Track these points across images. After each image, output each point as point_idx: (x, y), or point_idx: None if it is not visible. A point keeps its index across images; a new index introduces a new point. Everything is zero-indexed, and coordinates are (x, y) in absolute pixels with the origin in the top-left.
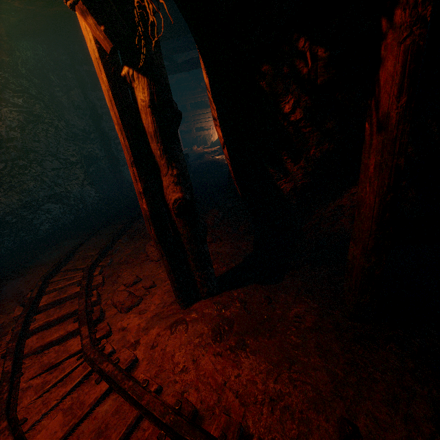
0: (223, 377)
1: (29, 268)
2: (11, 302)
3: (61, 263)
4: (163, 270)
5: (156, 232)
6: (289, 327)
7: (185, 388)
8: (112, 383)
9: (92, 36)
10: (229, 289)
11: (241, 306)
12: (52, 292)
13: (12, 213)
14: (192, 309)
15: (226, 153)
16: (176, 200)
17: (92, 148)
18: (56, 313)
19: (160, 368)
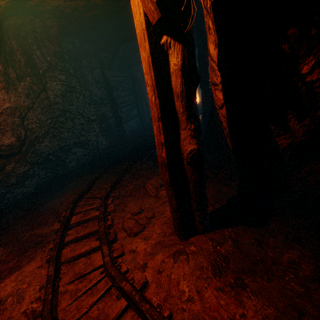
0: (228, 313)
1: (62, 193)
2: (51, 217)
3: (84, 192)
4: (160, 204)
5: (169, 177)
6: (285, 272)
7: (192, 317)
8: (130, 302)
9: (142, 9)
10: (220, 228)
11: (233, 245)
12: (78, 213)
13: (53, 153)
14: (190, 242)
15: (224, 113)
16: (191, 150)
17: (105, 110)
18: (82, 230)
19: (167, 293)
